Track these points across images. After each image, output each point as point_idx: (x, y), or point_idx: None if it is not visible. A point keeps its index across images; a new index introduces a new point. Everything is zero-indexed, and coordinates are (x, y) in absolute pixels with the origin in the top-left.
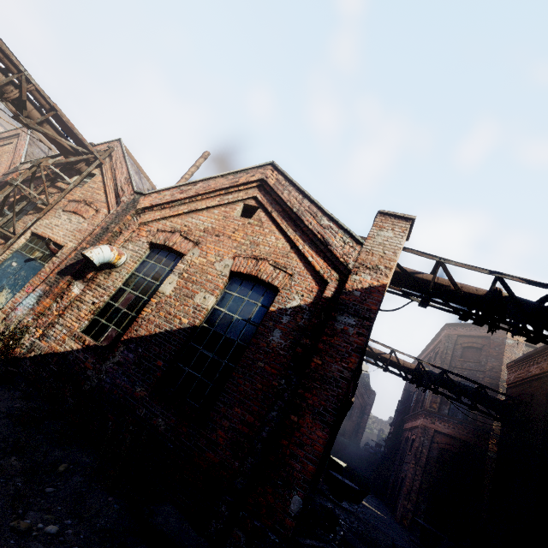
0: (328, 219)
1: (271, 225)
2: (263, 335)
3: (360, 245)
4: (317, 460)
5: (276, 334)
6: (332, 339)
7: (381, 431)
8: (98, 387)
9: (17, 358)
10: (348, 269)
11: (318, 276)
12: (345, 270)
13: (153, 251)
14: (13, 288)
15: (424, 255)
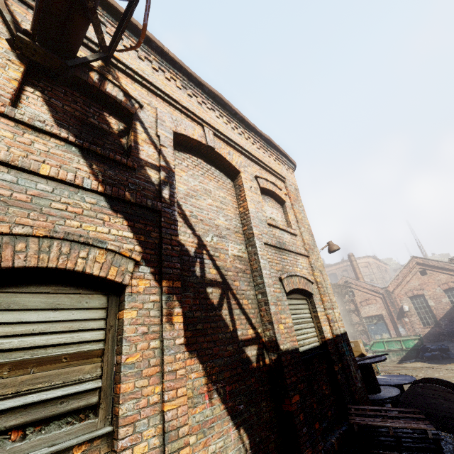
0: (452, 264)
1: (436, 273)
2: None
3: None
4: None
5: None
6: None
7: None
8: (448, 331)
9: None
10: None
11: None
12: None
13: (410, 298)
14: (384, 332)
15: None
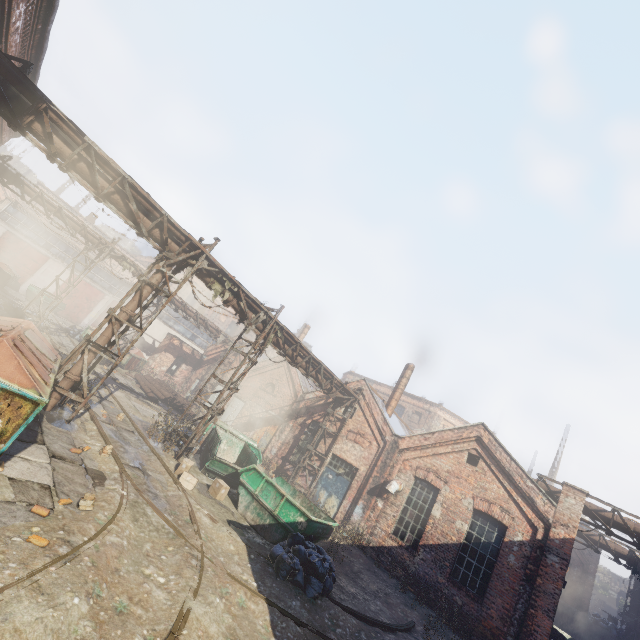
0: (530, 482)
1: (491, 475)
2: (503, 556)
3: (554, 506)
4: (548, 635)
5: (512, 557)
6: (546, 569)
7: (622, 594)
8: (416, 572)
9: (363, 546)
10: (549, 523)
11: (530, 522)
12: (547, 522)
13: (417, 481)
14: (337, 494)
15: (602, 502)
